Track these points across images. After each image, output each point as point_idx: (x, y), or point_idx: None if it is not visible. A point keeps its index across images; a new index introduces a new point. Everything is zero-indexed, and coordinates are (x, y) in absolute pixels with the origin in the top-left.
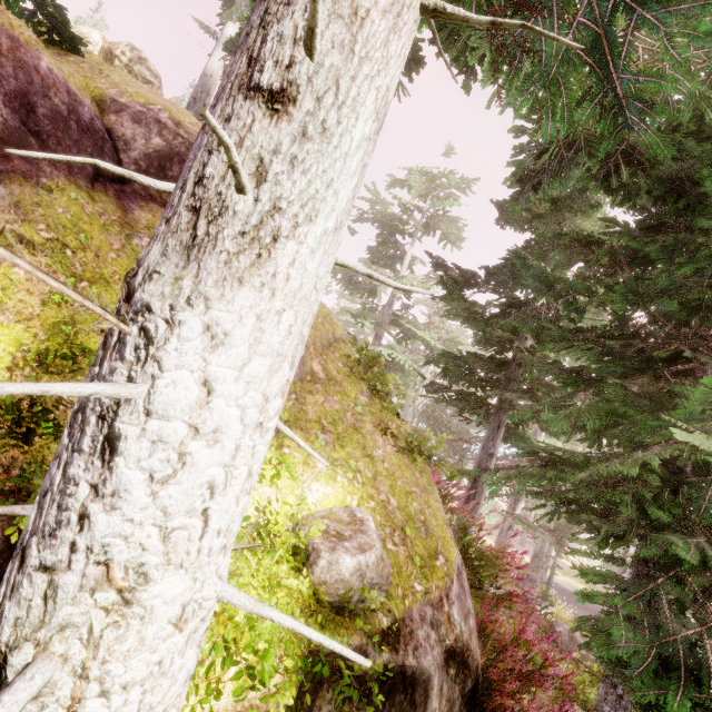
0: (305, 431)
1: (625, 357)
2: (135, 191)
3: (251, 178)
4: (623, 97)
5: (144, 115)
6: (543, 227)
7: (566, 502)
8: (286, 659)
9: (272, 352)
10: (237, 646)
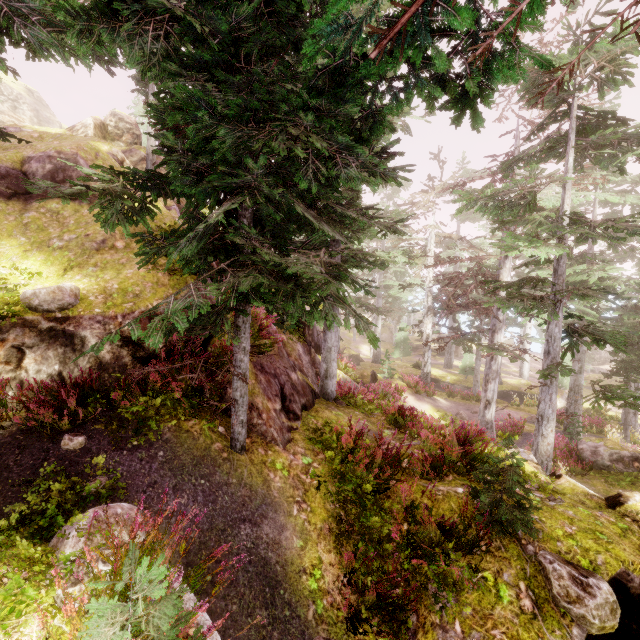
0: (82, 268)
1: None
2: (39, 195)
3: None
4: None
5: (42, 157)
6: None
7: None
8: None
9: None
10: None
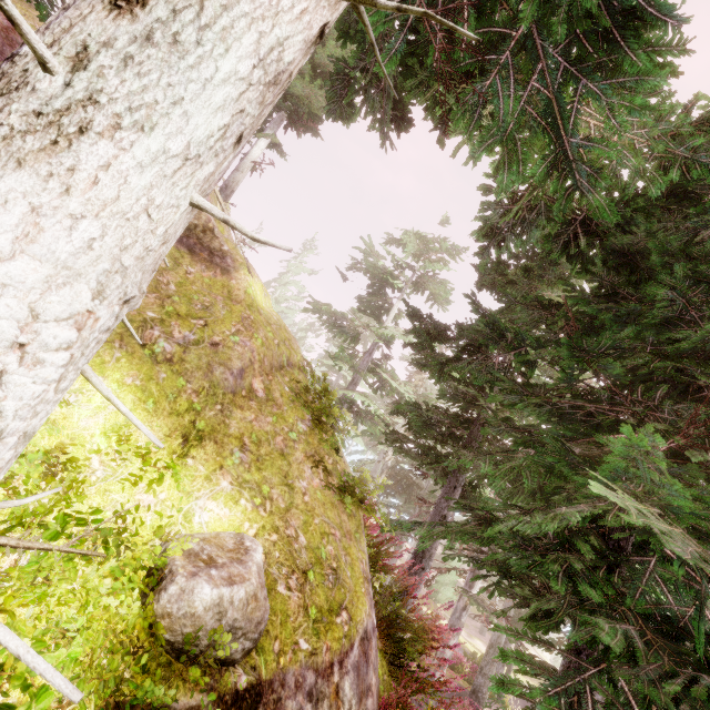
0: (219, 444)
1: (575, 420)
2: None
3: (67, 61)
4: (572, 160)
5: None
6: (516, 293)
7: (508, 575)
8: (76, 707)
9: (54, 260)
10: (0, 677)
